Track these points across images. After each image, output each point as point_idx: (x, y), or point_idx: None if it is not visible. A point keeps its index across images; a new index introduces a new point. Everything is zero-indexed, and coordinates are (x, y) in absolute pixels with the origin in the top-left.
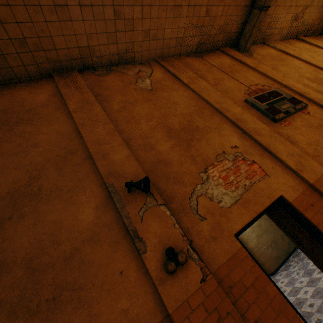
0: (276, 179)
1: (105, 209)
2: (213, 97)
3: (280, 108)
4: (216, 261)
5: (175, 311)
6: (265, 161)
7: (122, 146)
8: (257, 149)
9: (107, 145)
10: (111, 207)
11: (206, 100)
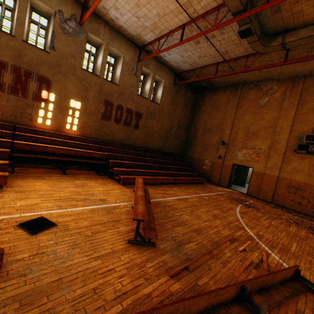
0: (257, 164)
1: (217, 142)
2: (282, 124)
3: (311, 149)
4: (225, 163)
5: (215, 162)
6: (263, 159)
7: (229, 130)
8: (267, 155)
9: (226, 128)
10: (218, 142)
11: (277, 124)
